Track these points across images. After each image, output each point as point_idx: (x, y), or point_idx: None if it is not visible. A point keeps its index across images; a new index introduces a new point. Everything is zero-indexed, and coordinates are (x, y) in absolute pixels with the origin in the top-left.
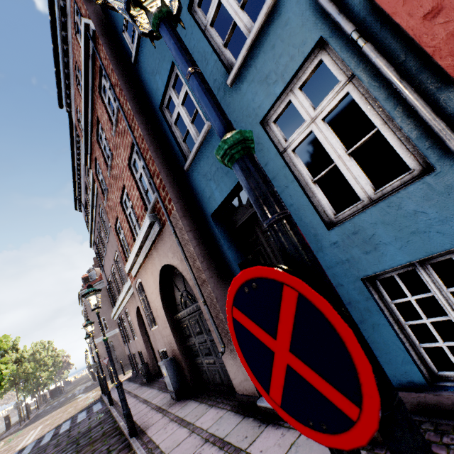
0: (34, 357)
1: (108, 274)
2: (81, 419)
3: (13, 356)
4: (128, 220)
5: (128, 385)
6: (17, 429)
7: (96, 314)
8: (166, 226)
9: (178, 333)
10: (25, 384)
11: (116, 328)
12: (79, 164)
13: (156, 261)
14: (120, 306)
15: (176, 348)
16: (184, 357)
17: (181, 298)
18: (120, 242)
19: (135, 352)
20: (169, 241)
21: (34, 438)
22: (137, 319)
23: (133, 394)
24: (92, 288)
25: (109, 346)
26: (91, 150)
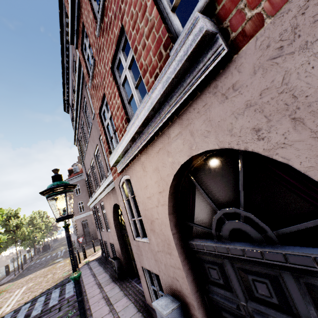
0: (32, 222)
1: (88, 168)
2: (53, 304)
3: (14, 221)
4: (120, 92)
5: (99, 271)
6: (11, 279)
7: (76, 198)
8: (259, 35)
9: (191, 268)
10: (23, 243)
11: (90, 211)
12: (67, 61)
13: (175, 146)
14: (97, 198)
15: (189, 295)
16: (202, 312)
17: (218, 219)
18: (104, 131)
19: (107, 242)
20: (256, 82)
21: (13, 306)
22: (113, 215)
23: (105, 295)
24: (60, 181)
25: (81, 290)
26: (78, 19)
